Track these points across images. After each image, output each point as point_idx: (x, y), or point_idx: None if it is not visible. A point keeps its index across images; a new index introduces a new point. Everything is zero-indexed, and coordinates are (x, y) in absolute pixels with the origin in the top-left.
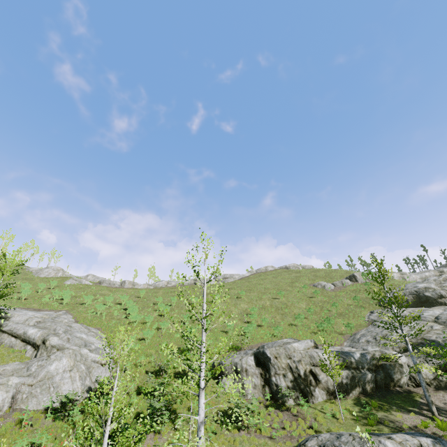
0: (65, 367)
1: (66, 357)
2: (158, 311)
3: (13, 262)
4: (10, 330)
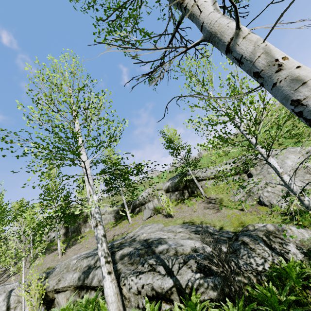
0: (299, 159)
1: (289, 155)
2: (260, 139)
3: (171, 134)
4: (205, 177)
